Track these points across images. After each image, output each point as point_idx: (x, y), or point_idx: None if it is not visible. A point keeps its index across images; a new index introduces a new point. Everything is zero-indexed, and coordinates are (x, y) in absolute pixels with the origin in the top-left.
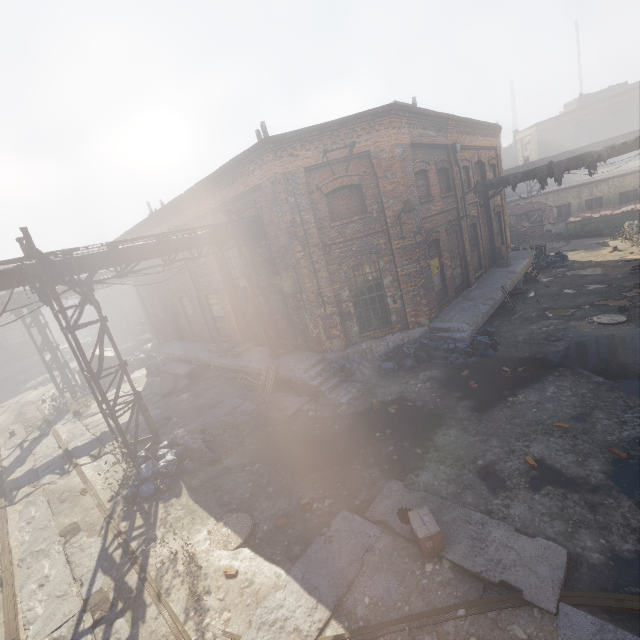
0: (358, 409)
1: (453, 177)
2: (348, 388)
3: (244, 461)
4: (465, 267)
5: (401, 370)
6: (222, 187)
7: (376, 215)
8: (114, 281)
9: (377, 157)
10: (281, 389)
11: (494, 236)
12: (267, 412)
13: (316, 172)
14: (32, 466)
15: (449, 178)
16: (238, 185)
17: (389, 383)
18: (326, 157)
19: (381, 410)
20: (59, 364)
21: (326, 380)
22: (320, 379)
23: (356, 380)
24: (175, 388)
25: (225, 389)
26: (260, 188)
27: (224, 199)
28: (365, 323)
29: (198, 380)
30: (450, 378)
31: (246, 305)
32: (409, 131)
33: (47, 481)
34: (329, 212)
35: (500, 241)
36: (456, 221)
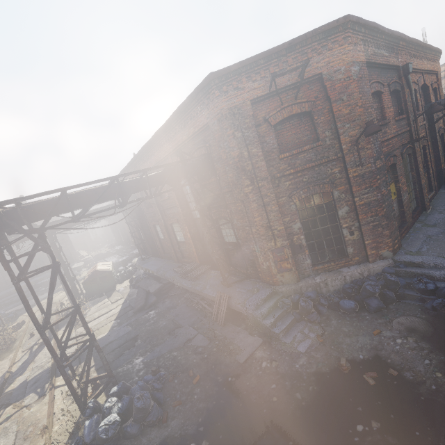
0: (322, 368)
1: (405, 99)
2: (304, 331)
3: (190, 430)
4: (419, 190)
5: (364, 310)
6: (176, 131)
7: (329, 142)
8: (108, 214)
9: (330, 79)
10: (233, 320)
11: (440, 157)
12: (218, 353)
13: (263, 103)
14: (27, 377)
15: (400, 100)
16: (189, 127)
17: (354, 330)
18: (274, 83)
19: (354, 376)
20: (69, 278)
21: (279, 318)
22: (273, 318)
23: (312, 320)
24: (145, 304)
25: (184, 311)
26: (208, 127)
27: (179, 142)
28: (318, 255)
29: (164, 297)
30: (441, 333)
31: (202, 233)
32: (364, 49)
33: (27, 402)
34: (277, 144)
35: (443, 162)
36: (409, 144)
